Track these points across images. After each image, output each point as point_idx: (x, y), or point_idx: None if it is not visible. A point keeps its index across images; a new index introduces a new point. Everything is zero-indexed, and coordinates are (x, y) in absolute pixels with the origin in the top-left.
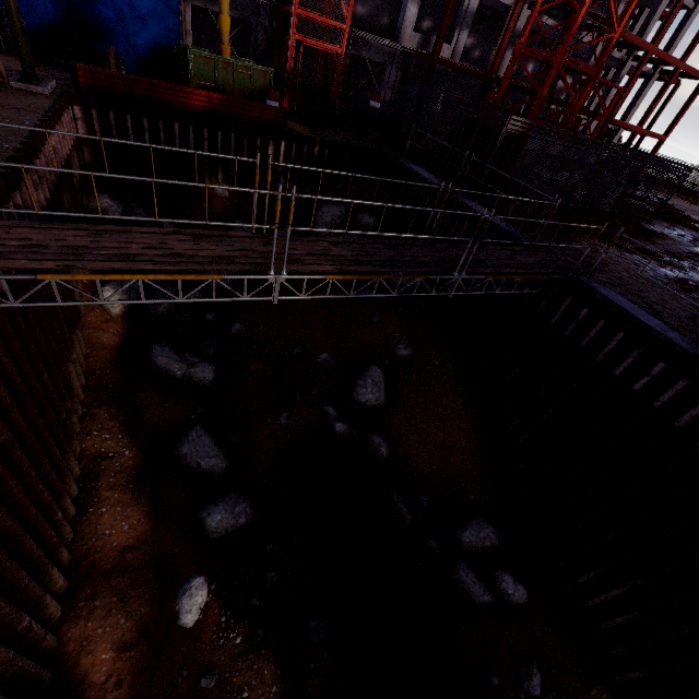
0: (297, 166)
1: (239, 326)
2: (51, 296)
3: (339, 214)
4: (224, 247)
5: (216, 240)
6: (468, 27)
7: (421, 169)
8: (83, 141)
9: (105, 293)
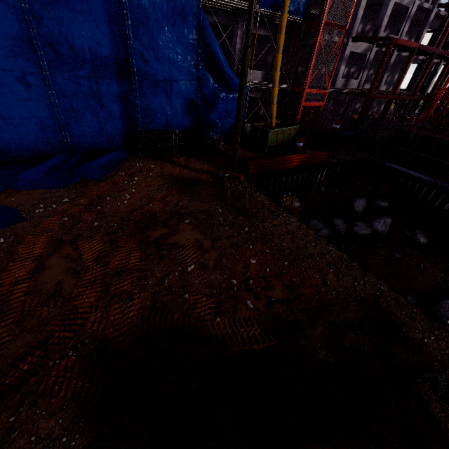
0: None
1: None
2: None
3: (364, 204)
4: None
5: None
6: (367, 69)
7: (403, 169)
8: None
9: None
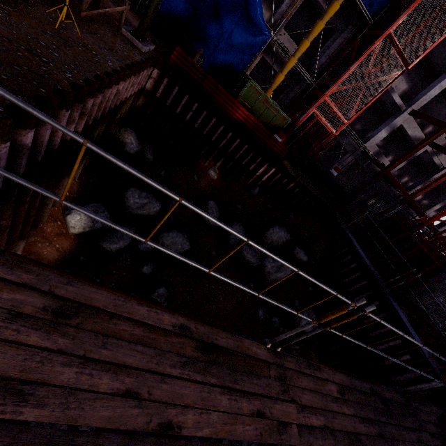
0: (385, 323)
1: (164, 290)
2: (3, 226)
3: (283, 238)
4: (238, 401)
5: (230, 369)
6: (407, 161)
7: (356, 243)
8: (145, 92)
9: (75, 214)
